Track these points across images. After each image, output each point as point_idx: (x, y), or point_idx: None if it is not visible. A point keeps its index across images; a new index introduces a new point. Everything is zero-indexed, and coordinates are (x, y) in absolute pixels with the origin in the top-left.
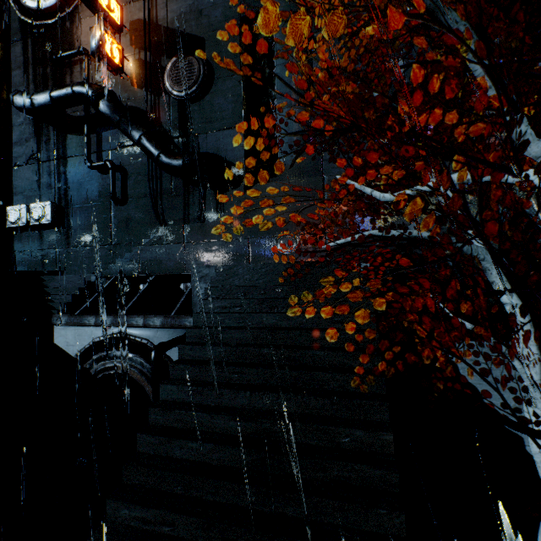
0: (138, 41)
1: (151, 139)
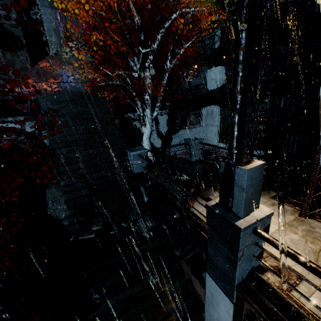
0: None
1: None
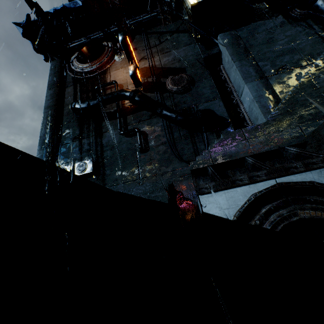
0: (145, 75)
1: (169, 109)
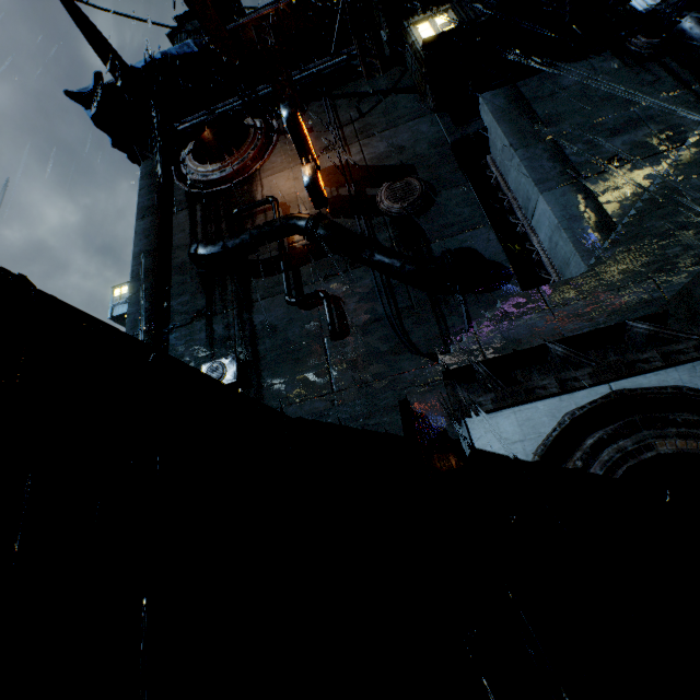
0: (333, 182)
1: (388, 250)
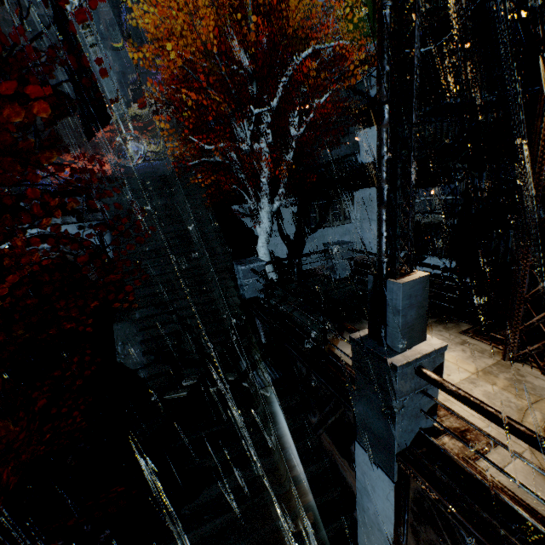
0: None
1: None
